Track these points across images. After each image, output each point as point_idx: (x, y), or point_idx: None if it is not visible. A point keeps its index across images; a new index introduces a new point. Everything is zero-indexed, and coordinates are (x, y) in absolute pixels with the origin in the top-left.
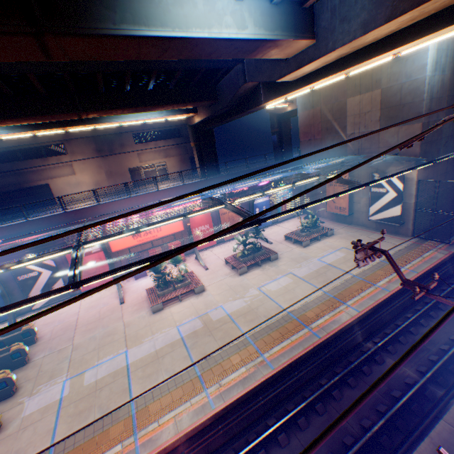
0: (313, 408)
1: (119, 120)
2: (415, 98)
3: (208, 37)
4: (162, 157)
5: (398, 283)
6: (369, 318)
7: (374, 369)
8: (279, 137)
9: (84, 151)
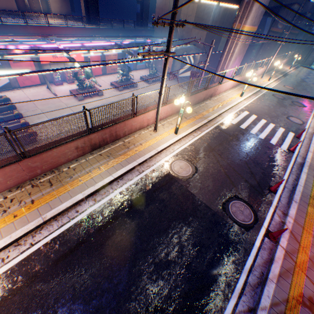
0: None
1: None
2: (208, 18)
3: None
4: None
5: None
6: None
7: None
8: (141, 7)
9: None
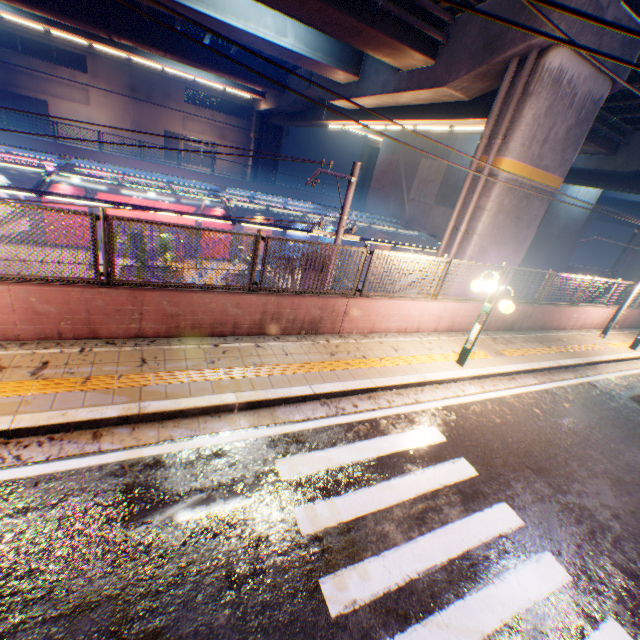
0: None
1: (163, 62)
2: None
3: (243, 29)
4: (215, 135)
5: None
6: None
7: None
8: (364, 175)
9: (111, 80)
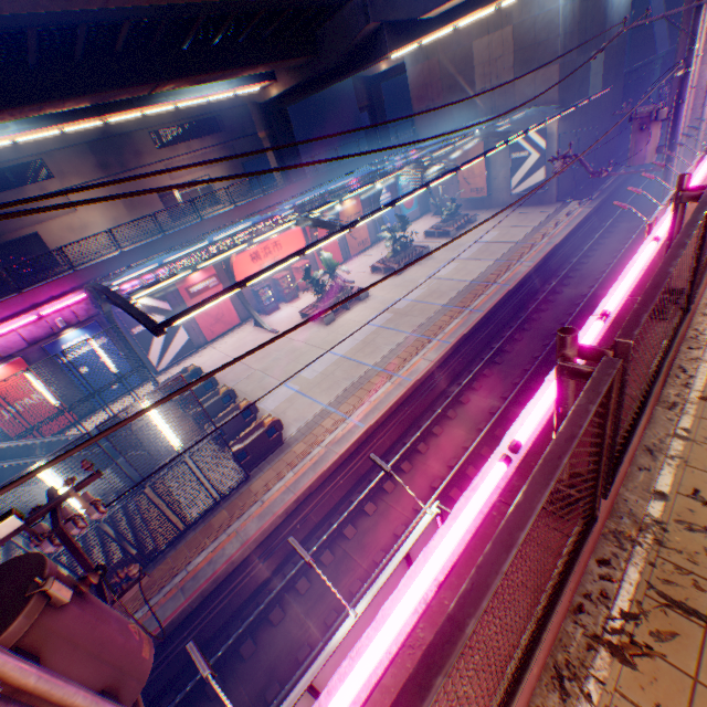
0: (521, 330)
1: (178, 98)
2: (550, 34)
3: None
4: (201, 168)
5: (558, 237)
6: (541, 269)
7: (557, 298)
8: (371, 114)
9: (79, 170)
